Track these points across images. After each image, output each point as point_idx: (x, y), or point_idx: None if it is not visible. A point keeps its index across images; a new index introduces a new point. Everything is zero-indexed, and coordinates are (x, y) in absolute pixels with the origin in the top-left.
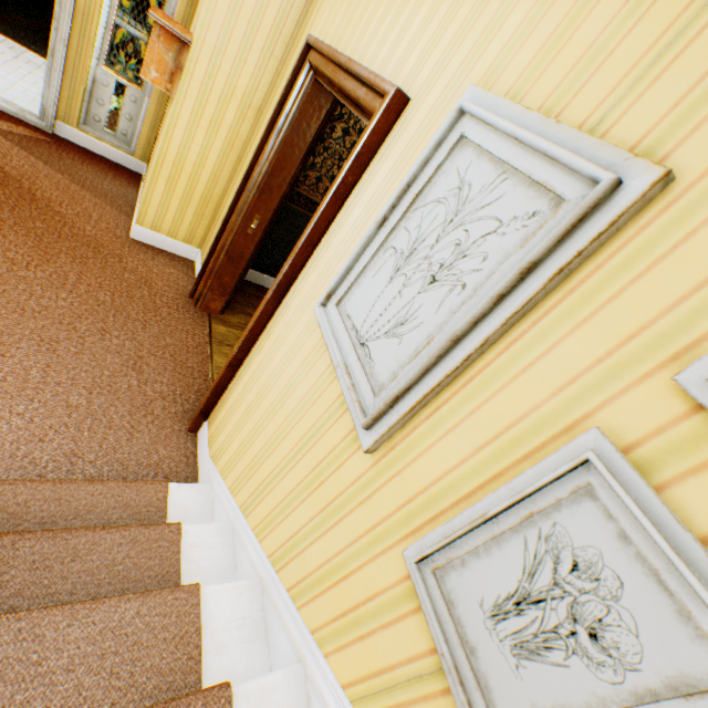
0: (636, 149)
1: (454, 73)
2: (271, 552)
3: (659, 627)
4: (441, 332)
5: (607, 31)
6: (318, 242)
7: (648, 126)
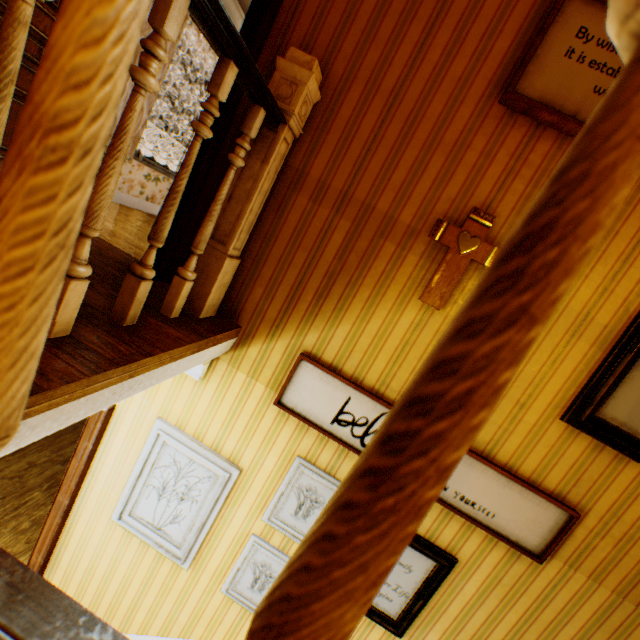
0: (231, 458)
1: (141, 401)
2: (158, 632)
3: (279, 567)
4: (198, 519)
5: (206, 414)
6: (85, 477)
7: (231, 451)
